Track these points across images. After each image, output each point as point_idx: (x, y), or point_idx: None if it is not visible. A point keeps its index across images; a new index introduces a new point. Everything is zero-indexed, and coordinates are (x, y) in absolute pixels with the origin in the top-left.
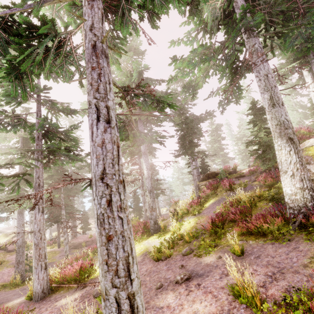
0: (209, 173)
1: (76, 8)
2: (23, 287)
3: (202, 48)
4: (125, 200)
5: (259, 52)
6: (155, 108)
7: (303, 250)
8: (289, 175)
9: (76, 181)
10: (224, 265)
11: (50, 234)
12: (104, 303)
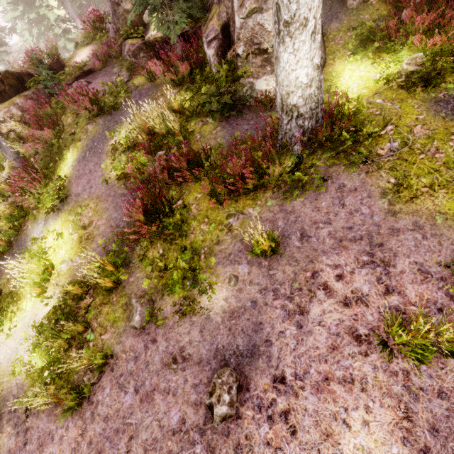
0: None
1: None
2: None
3: None
4: None
5: None
6: None
7: (357, 187)
8: (307, 35)
9: None
10: (268, 291)
11: None
12: None
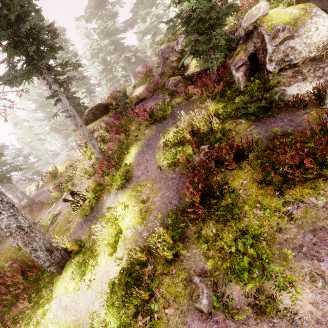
0: (93, 109)
1: None
2: None
3: None
4: None
5: None
6: None
7: None
8: None
9: None
10: None
11: None
12: None
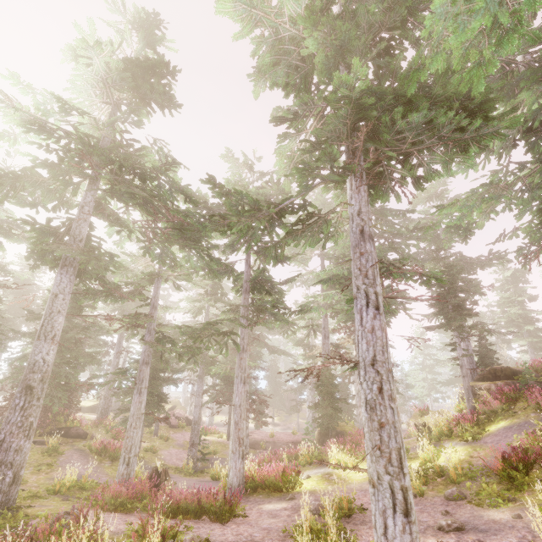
0: (496, 369)
1: None
2: (198, 479)
3: (485, 190)
4: (394, 391)
5: None
6: (415, 280)
7: None
8: None
9: (344, 362)
10: (528, 528)
11: (211, 416)
12: (374, 489)
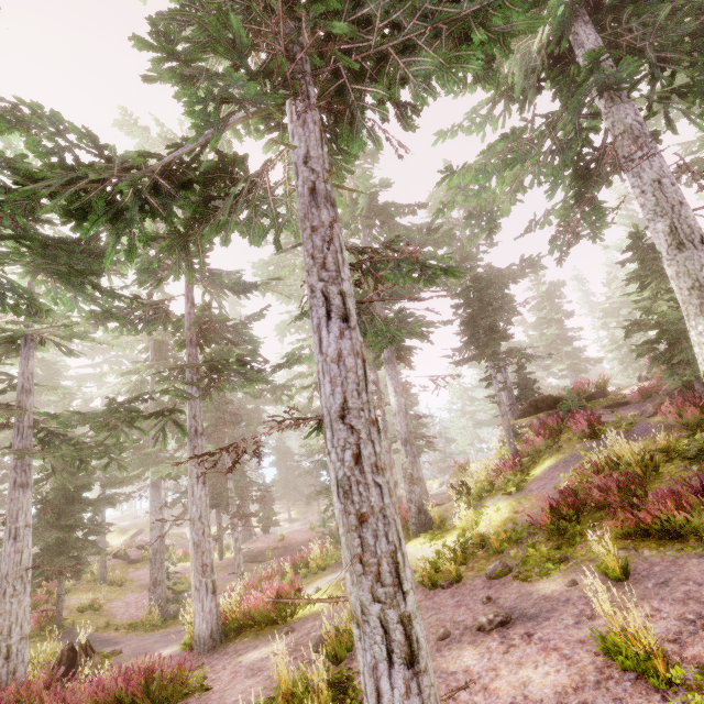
0: (537, 399)
1: (270, 117)
2: (167, 631)
3: (506, 142)
4: (383, 455)
5: (637, 133)
6: (417, 278)
7: None
8: None
9: (298, 422)
10: (585, 598)
11: None
12: (359, 630)
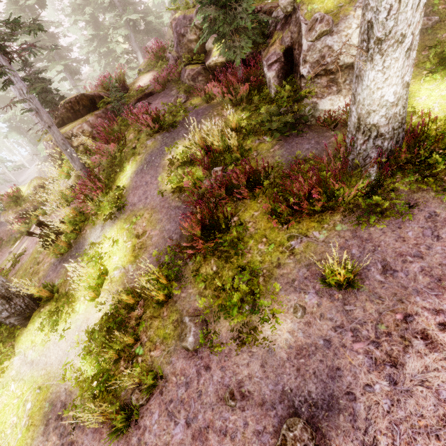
0: (71, 101)
1: None
2: None
3: None
4: None
5: None
6: None
7: None
8: (401, 51)
9: None
10: (344, 329)
11: None
12: None
